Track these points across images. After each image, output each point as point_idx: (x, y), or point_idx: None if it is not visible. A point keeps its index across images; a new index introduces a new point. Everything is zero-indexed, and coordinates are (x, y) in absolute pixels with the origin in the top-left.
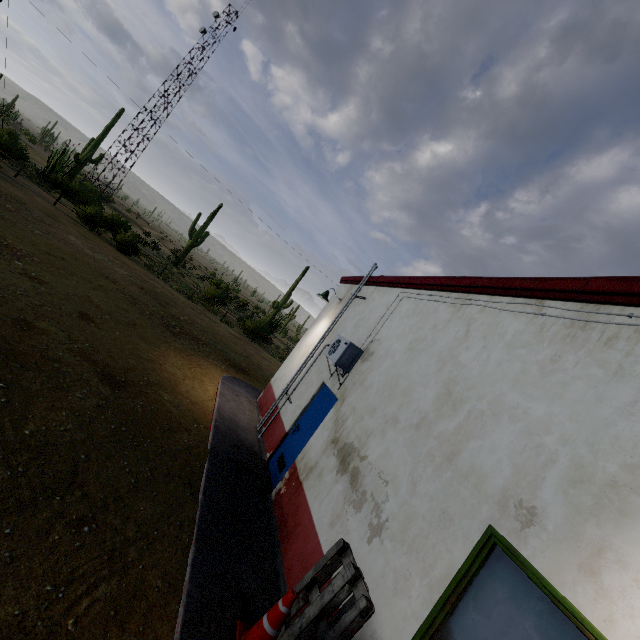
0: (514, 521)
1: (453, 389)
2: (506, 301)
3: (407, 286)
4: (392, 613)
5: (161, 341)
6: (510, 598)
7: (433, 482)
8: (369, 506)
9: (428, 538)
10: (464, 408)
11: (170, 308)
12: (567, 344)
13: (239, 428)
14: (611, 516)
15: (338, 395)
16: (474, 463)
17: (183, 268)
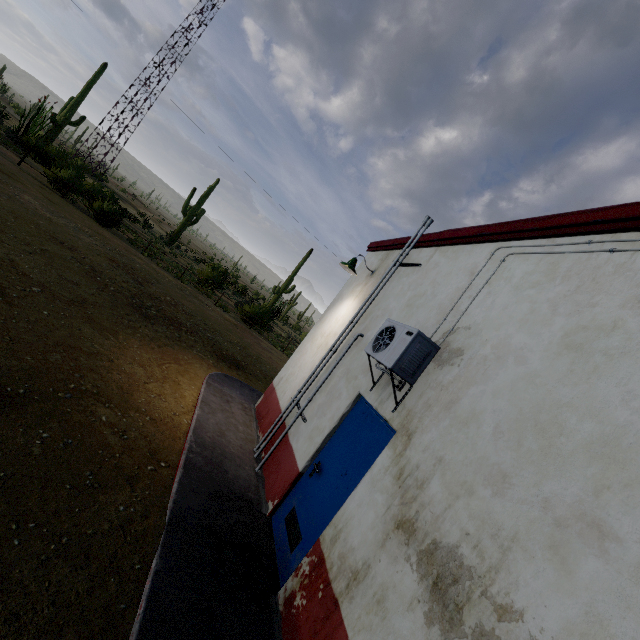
0: None
1: None
2: None
3: (514, 235)
4: None
5: (122, 326)
6: None
7: None
8: None
9: None
10: None
11: (148, 286)
12: None
13: (226, 458)
14: None
15: (395, 423)
16: None
17: (177, 249)
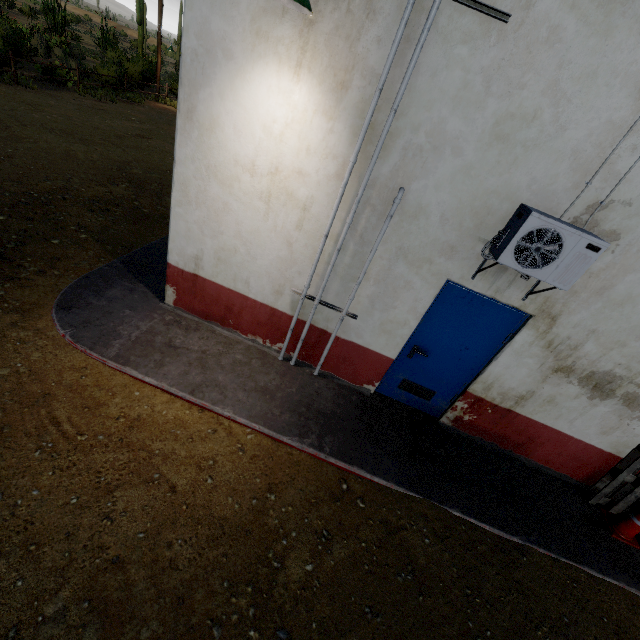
0: None
1: None
2: None
3: None
4: None
5: None
6: None
7: None
8: None
9: None
10: None
11: None
12: None
13: (312, 404)
14: None
15: (531, 311)
16: None
17: None
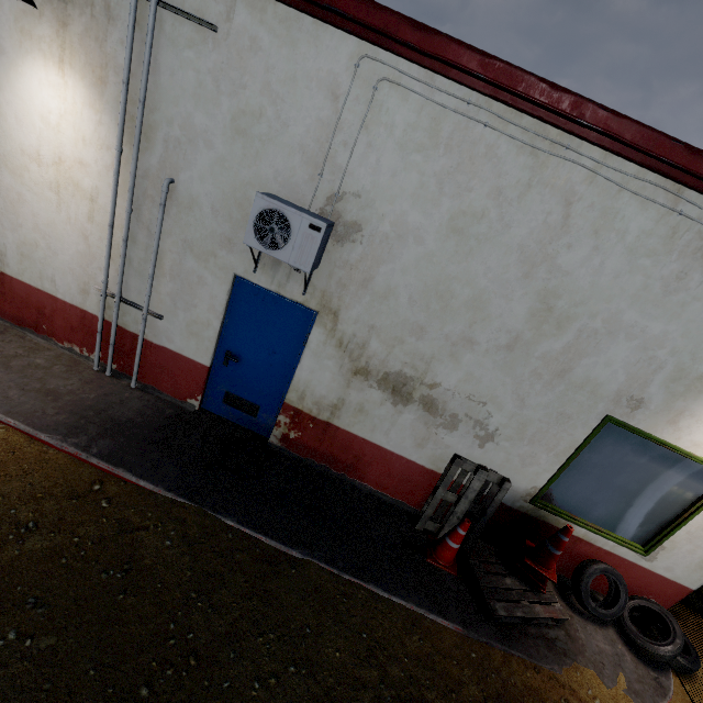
0: (626, 409)
1: (555, 304)
2: (631, 172)
3: (387, 45)
4: (525, 475)
5: None
6: (615, 442)
7: (545, 396)
8: (468, 425)
9: (549, 432)
10: (573, 327)
11: None
12: (697, 260)
13: (107, 411)
14: (693, 395)
15: (313, 306)
16: (589, 376)
17: None
